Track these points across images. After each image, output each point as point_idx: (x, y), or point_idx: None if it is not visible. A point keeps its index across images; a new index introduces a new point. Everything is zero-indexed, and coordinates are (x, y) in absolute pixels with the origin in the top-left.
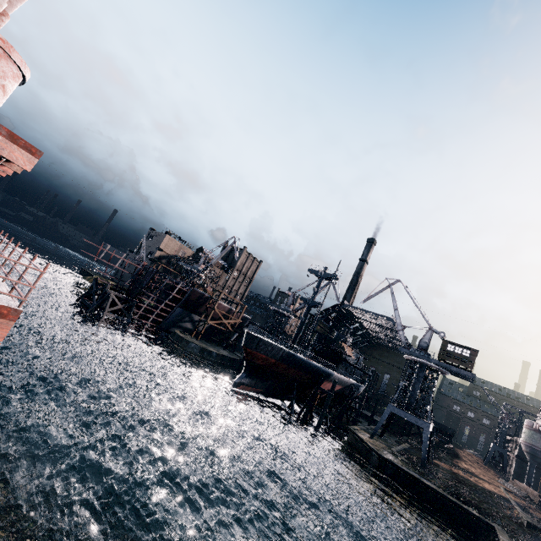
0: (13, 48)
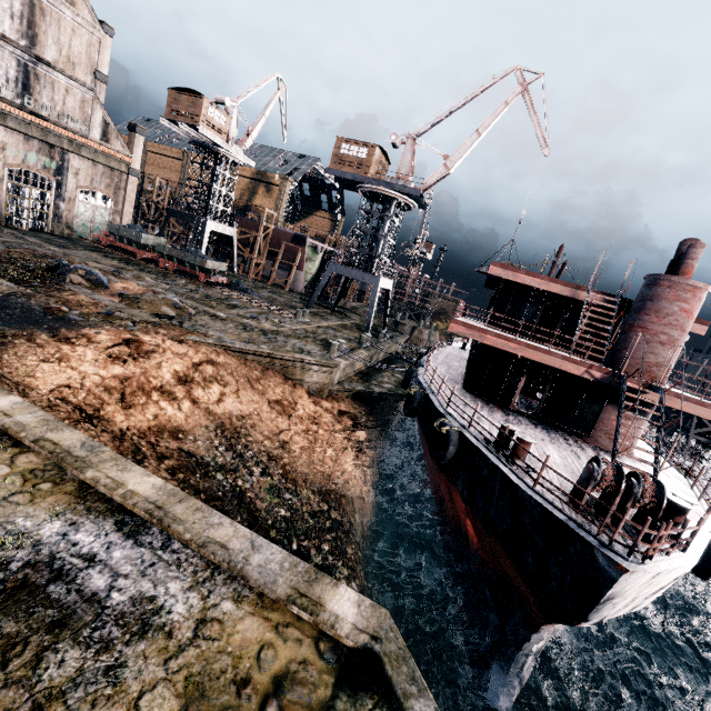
0: (708, 285)
